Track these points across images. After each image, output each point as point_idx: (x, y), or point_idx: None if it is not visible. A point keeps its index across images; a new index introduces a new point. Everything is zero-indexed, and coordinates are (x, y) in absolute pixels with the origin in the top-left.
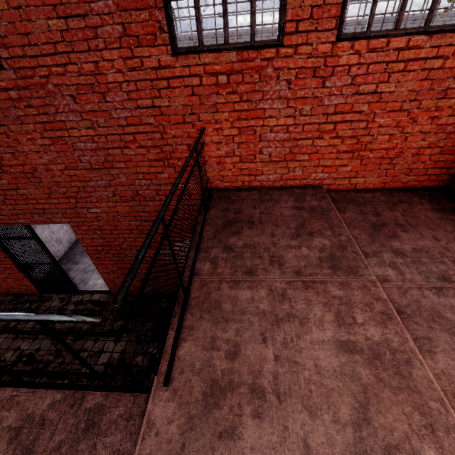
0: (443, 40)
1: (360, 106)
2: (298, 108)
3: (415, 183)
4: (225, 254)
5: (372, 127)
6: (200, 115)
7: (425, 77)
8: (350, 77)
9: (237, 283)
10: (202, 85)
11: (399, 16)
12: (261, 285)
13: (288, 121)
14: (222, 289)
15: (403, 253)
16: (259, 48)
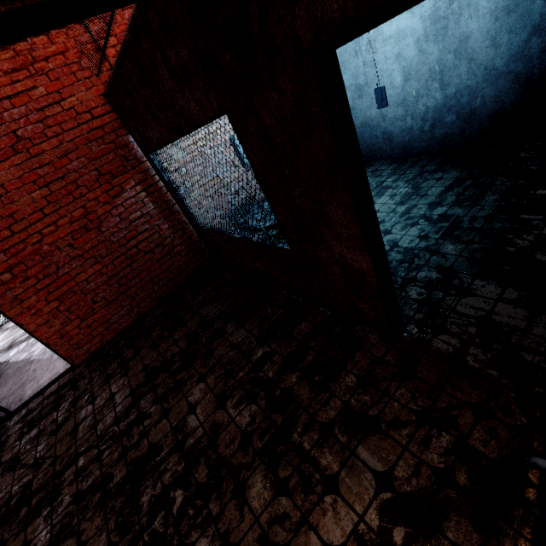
0: None
1: None
2: None
3: None
4: None
5: None
6: None
7: None
8: None
9: None
10: None
11: None
12: None
13: None
14: None
15: None
16: None
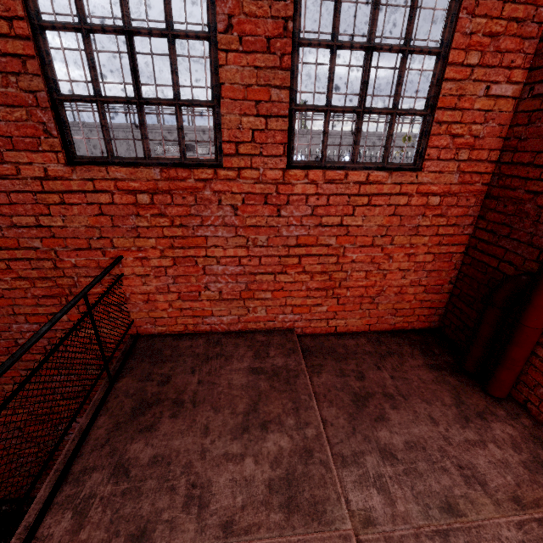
0: (404, 178)
1: (326, 239)
2: (251, 237)
3: (404, 325)
4: (110, 487)
5: (344, 262)
6: (114, 240)
7: (393, 212)
8: (310, 207)
9: None
10: (114, 204)
11: (354, 150)
12: None
13: (239, 251)
14: None
15: (393, 453)
16: (191, 167)
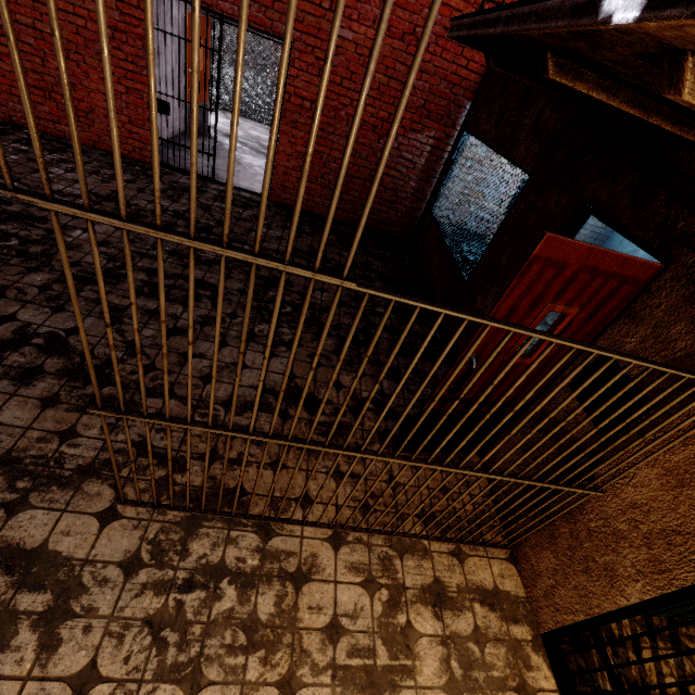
0: None
1: None
2: None
3: None
4: None
5: None
6: None
7: None
8: None
9: None
10: None
11: None
12: None
13: None
14: None
15: None
16: None
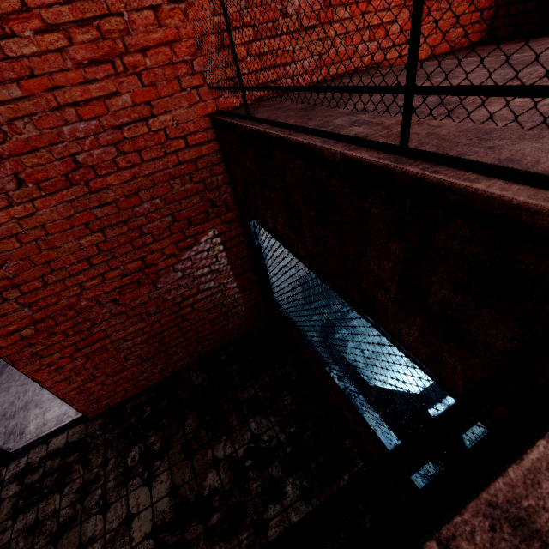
0: None
1: None
2: None
3: (462, 41)
4: (365, 115)
5: None
6: None
7: None
8: None
9: (452, 112)
10: None
11: None
12: (493, 98)
13: None
14: (443, 124)
15: None
16: None
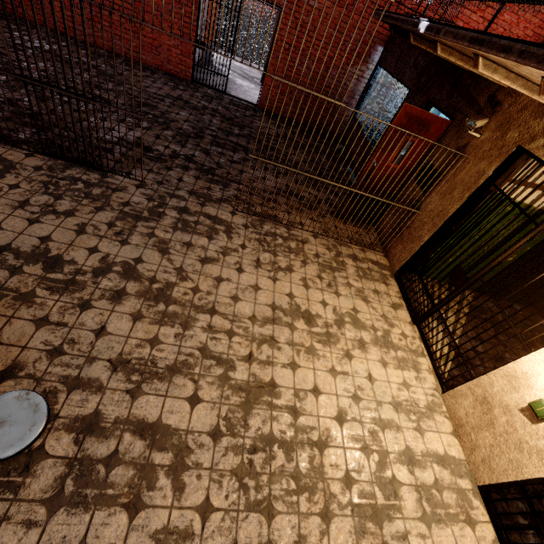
0: None
1: None
2: None
3: None
4: None
5: (500, 19)
6: None
7: None
8: None
9: None
10: None
11: None
12: None
13: None
14: None
15: None
16: None
